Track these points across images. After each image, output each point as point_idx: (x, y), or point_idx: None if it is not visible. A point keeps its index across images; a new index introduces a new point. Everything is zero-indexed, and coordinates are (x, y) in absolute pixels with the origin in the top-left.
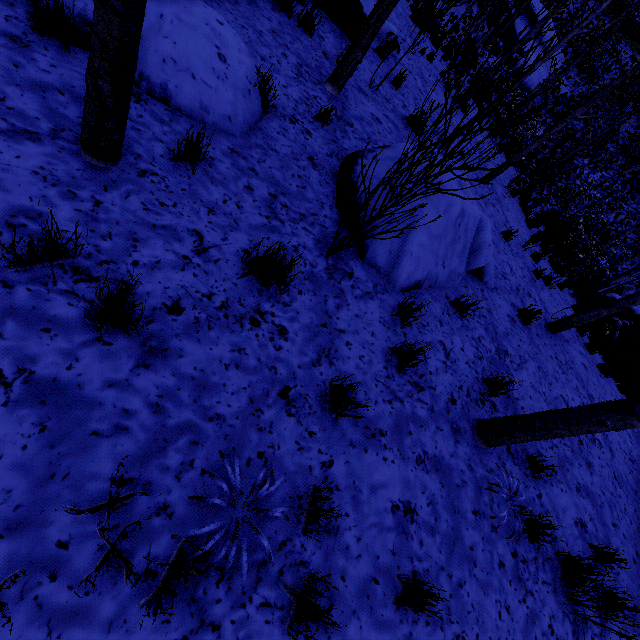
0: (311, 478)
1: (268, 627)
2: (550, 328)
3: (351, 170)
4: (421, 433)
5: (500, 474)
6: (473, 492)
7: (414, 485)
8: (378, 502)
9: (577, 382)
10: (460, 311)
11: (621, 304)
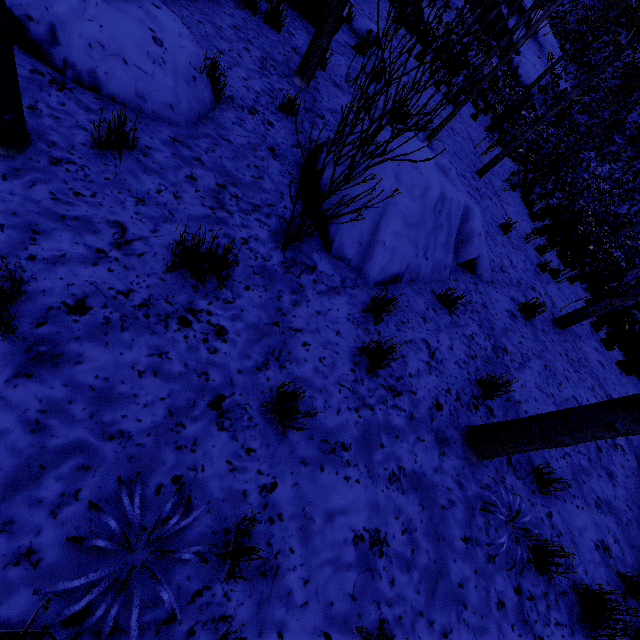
0: (245, 506)
1: None
2: (558, 323)
3: (316, 158)
4: (396, 445)
5: (498, 491)
6: (463, 514)
7: (385, 509)
8: (335, 532)
9: (592, 381)
10: (447, 306)
11: (635, 292)
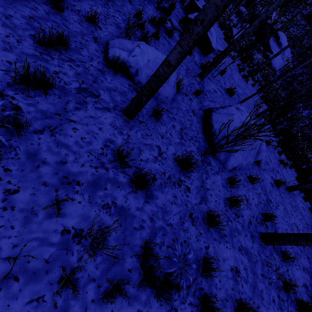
0: (202, 253)
1: None
2: (288, 189)
3: (209, 117)
4: (239, 236)
5: (271, 258)
6: (260, 265)
7: (238, 260)
8: (225, 266)
9: (301, 216)
10: (252, 181)
11: None
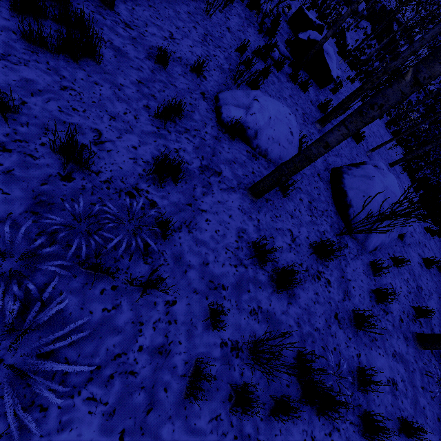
0: (354, 362)
1: (354, 434)
2: (440, 269)
3: (340, 182)
4: (391, 339)
5: (430, 366)
6: (419, 376)
7: (394, 369)
8: (381, 377)
9: None
10: (397, 263)
11: None
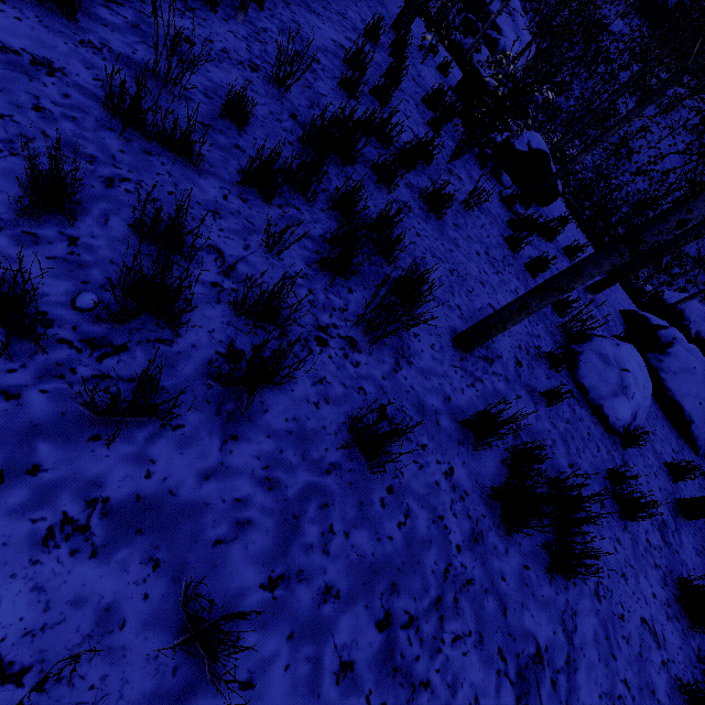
0: None
1: None
2: None
3: (663, 387)
4: None
5: None
6: None
7: None
8: None
9: None
10: None
11: None
